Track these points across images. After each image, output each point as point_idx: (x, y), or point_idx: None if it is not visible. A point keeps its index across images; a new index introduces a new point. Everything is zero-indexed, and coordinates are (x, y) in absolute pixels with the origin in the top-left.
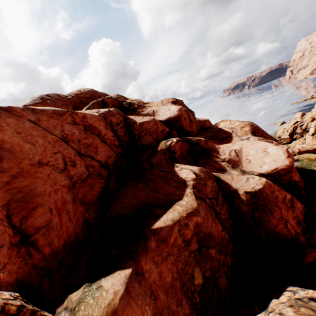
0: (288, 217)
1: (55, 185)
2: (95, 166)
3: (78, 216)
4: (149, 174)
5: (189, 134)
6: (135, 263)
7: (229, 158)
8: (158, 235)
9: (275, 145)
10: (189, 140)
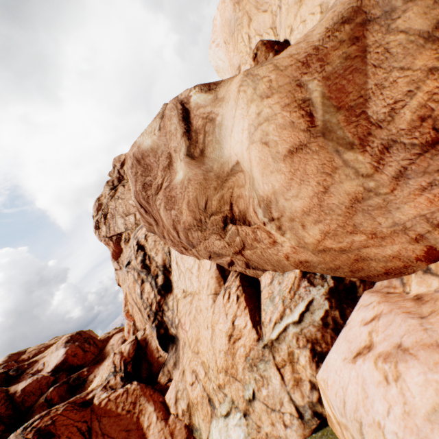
0: None
1: None
2: None
3: None
4: None
5: (83, 365)
6: None
7: None
8: None
9: None
10: (72, 377)
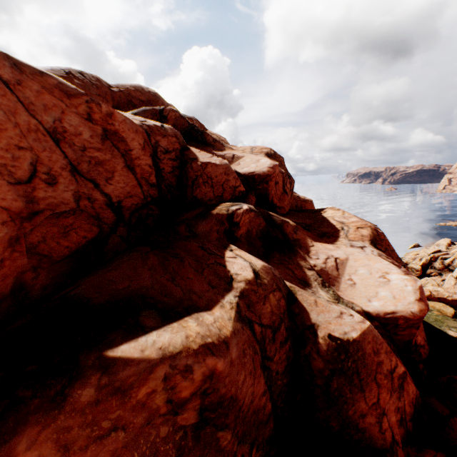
0: (388, 407)
1: None
2: (95, 200)
3: (7, 273)
4: (181, 245)
5: (275, 209)
6: None
7: (322, 268)
8: (112, 375)
9: (404, 274)
10: (270, 217)
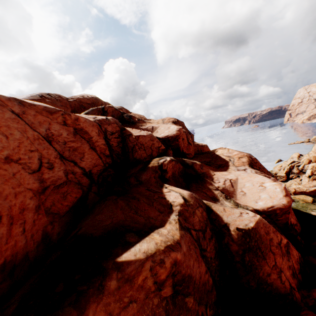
0: (283, 266)
1: (18, 187)
2: (76, 173)
3: (37, 228)
4: (134, 190)
5: (186, 155)
6: (78, 312)
7: (223, 187)
8: (123, 271)
9: (273, 181)
10: (184, 161)
